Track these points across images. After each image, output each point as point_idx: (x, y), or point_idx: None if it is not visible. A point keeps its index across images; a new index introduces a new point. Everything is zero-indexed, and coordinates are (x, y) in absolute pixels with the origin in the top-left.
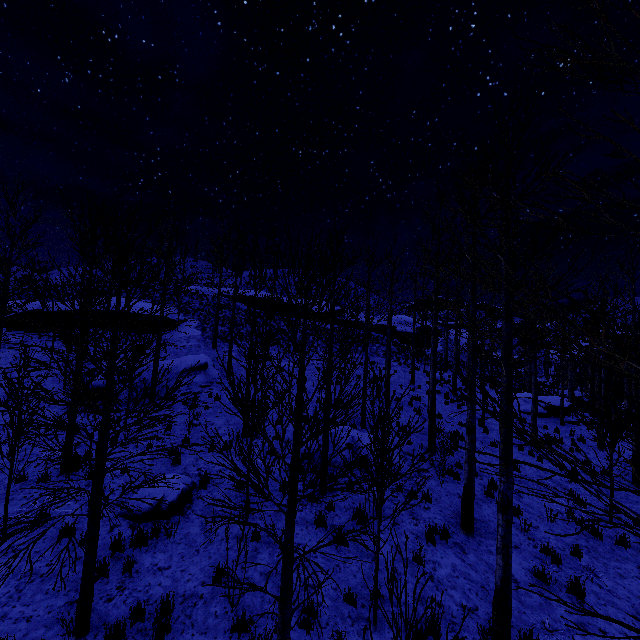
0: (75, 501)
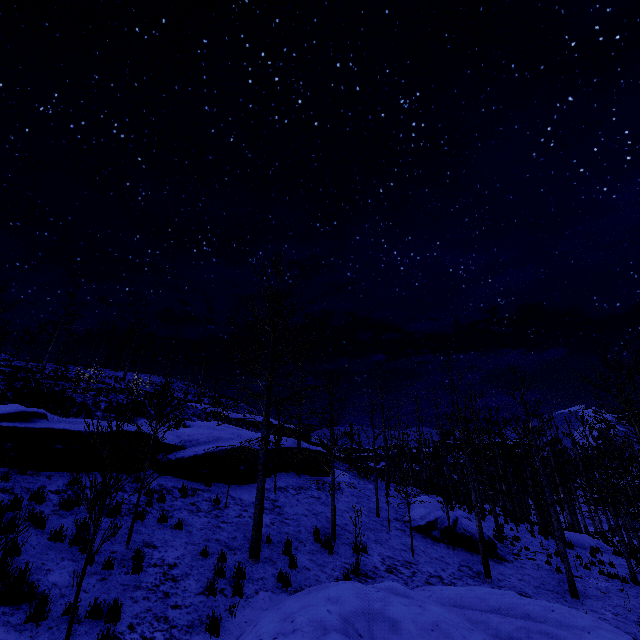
0: None
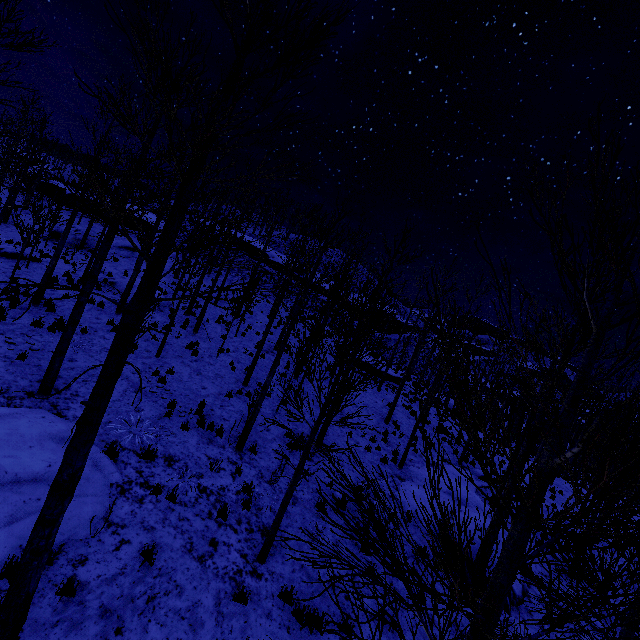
0: None
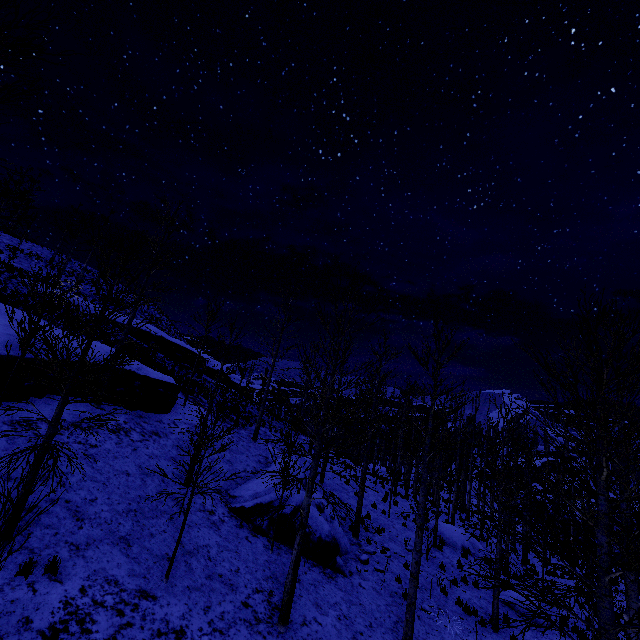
0: (539, 638)
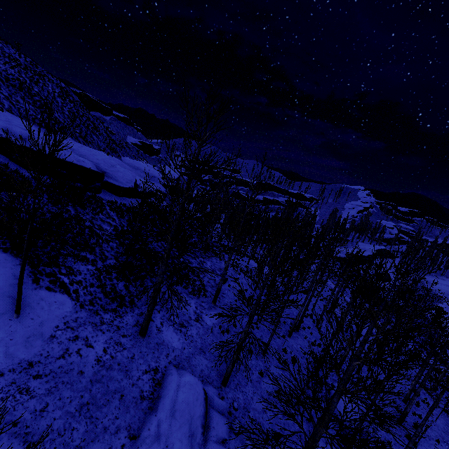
0: None
